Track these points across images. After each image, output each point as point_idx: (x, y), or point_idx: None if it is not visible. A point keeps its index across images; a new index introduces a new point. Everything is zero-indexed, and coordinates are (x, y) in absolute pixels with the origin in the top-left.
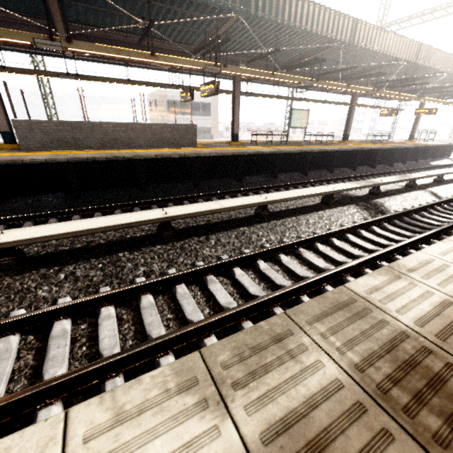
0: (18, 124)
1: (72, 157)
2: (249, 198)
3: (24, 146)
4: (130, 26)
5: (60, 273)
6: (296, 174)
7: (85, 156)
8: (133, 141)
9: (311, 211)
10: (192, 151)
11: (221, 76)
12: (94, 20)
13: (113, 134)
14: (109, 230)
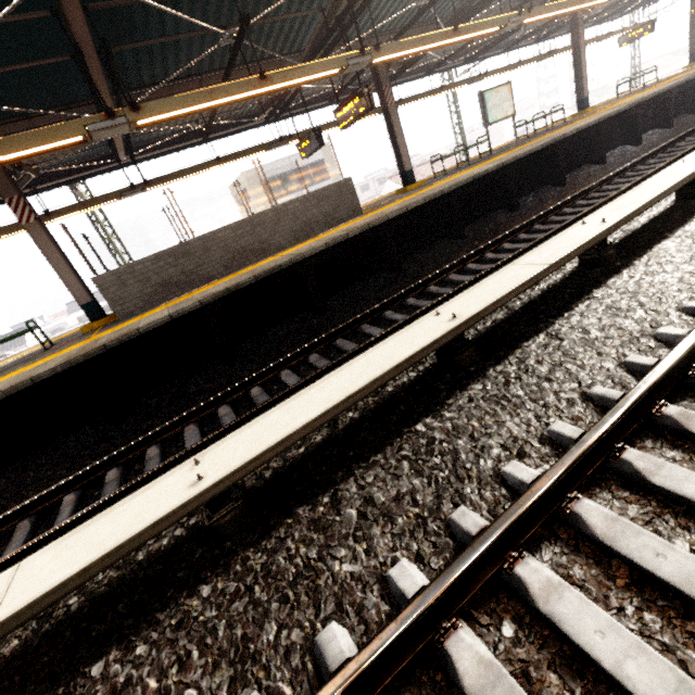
0: (102, 283)
1: (204, 297)
2: (567, 235)
3: (121, 313)
4: (209, 51)
5: (343, 508)
6: (544, 190)
7: (219, 288)
8: (267, 242)
9: (687, 218)
10: (371, 217)
11: (342, 96)
12: (150, 73)
13: (236, 244)
14: (378, 386)
